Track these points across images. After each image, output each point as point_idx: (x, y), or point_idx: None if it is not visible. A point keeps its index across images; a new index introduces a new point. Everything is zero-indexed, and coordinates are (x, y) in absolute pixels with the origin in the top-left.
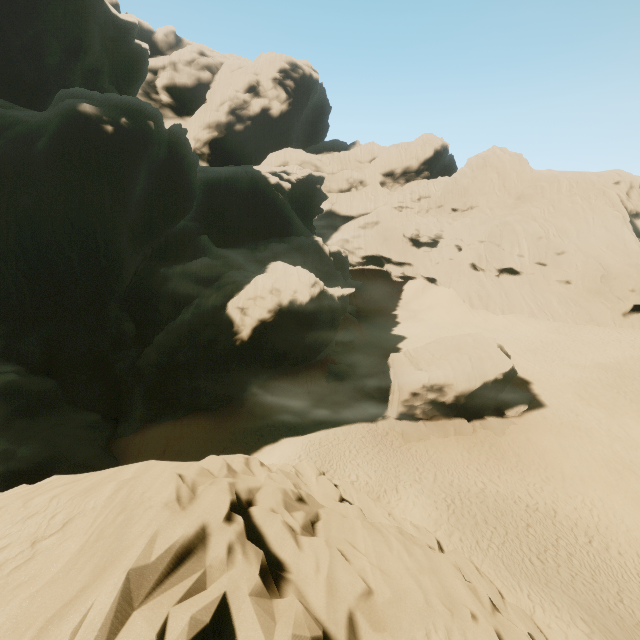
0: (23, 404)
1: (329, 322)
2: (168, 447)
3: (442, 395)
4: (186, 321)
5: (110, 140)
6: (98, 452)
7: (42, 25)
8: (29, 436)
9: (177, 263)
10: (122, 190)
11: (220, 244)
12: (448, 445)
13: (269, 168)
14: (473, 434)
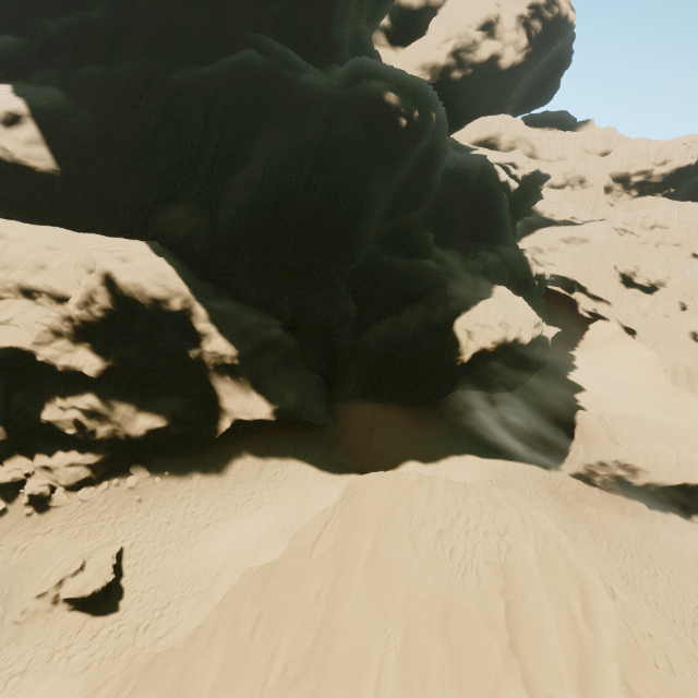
0: (283, 355)
1: (536, 364)
2: (373, 425)
3: (632, 476)
4: (413, 325)
5: (400, 134)
6: (325, 410)
7: None
8: (289, 383)
9: (397, 254)
10: (389, 182)
11: (435, 240)
12: (622, 522)
13: (500, 158)
14: (650, 522)
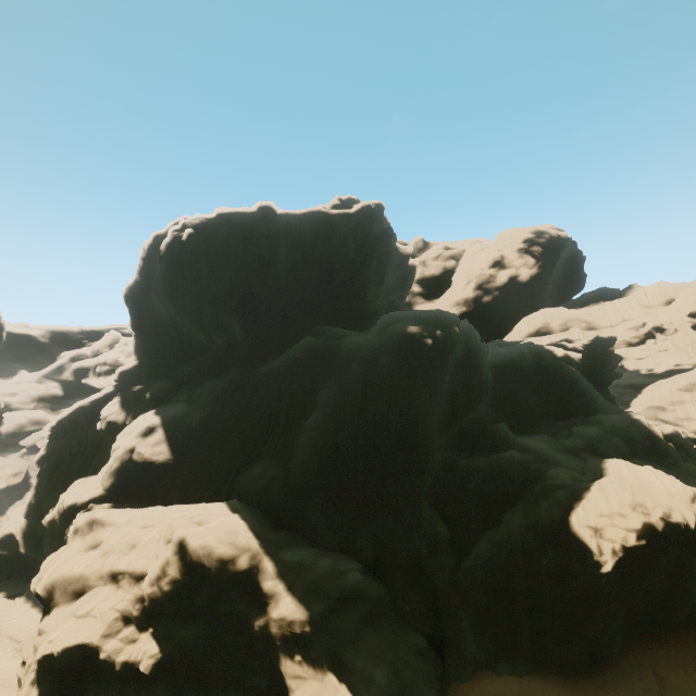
0: (367, 610)
1: None
2: None
3: None
4: (517, 534)
5: (429, 350)
6: None
7: (366, 274)
8: (378, 655)
9: (475, 454)
10: (435, 389)
11: (514, 430)
12: None
13: (548, 339)
14: None
